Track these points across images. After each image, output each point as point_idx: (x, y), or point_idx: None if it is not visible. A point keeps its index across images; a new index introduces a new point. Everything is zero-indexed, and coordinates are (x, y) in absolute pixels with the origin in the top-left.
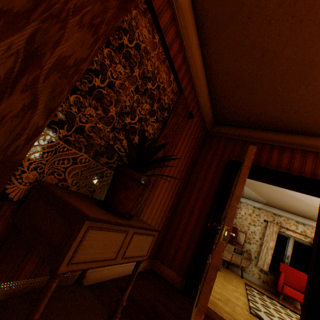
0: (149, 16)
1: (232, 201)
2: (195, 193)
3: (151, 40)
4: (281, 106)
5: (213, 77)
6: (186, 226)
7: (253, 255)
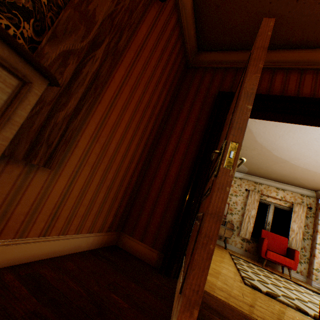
0: None
1: (241, 101)
2: (174, 140)
3: None
4: None
5: None
6: (163, 183)
7: (235, 225)
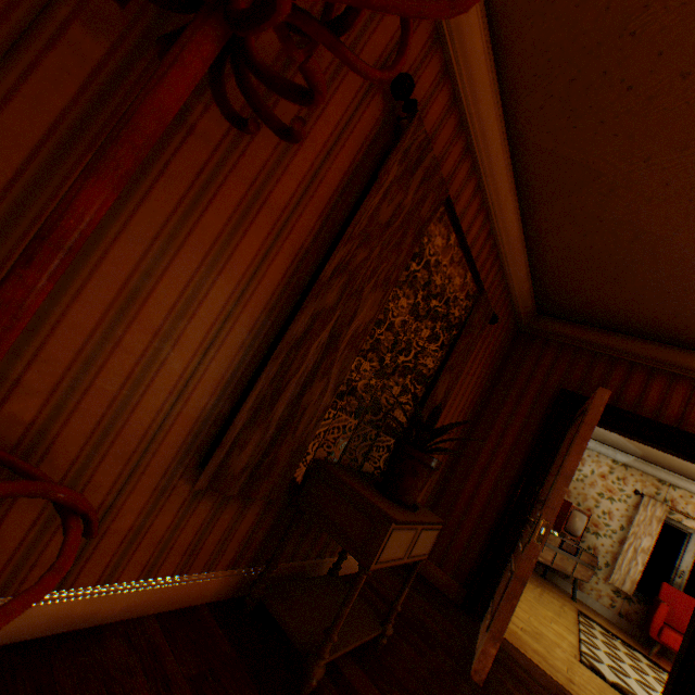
0: (443, 208)
1: (558, 480)
2: (490, 442)
3: (442, 238)
4: (671, 308)
5: (540, 250)
6: (470, 499)
7: (603, 559)
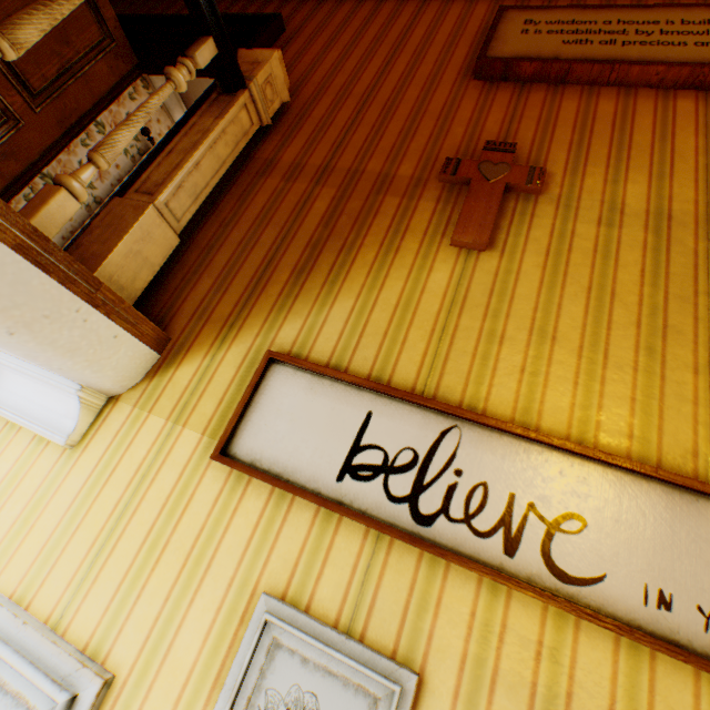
0: None
1: None
2: None
3: None
4: None
5: None
6: None
7: None
